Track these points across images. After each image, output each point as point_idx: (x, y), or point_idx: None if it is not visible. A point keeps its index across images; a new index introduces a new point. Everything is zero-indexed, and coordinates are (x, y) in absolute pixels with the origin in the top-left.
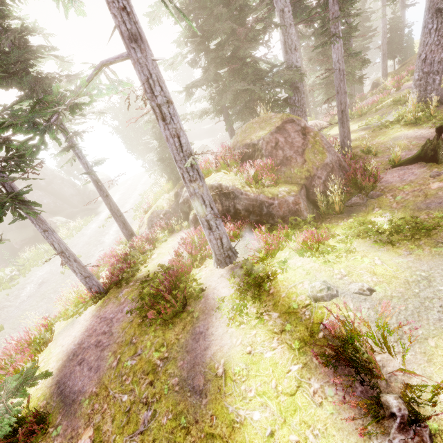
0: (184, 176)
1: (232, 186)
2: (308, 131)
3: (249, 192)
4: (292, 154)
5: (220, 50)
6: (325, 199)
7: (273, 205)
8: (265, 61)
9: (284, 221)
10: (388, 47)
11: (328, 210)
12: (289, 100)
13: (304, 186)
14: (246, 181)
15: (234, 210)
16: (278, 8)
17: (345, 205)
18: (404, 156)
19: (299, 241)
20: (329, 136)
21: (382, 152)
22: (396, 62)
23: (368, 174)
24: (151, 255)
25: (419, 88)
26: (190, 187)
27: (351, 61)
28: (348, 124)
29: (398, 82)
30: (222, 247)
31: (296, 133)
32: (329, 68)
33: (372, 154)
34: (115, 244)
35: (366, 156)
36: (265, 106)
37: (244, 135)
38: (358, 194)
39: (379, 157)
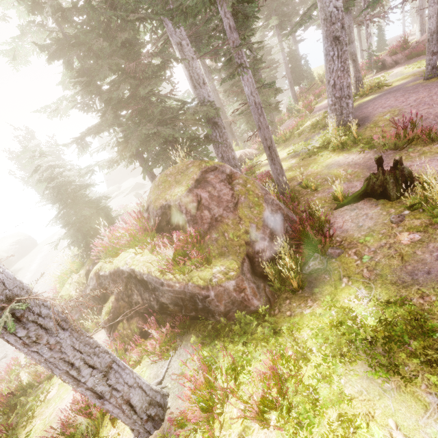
0: (9, 340)
1: (148, 274)
2: (236, 179)
3: (172, 280)
4: (222, 212)
5: (114, 90)
6: (276, 267)
7: (209, 298)
8: (172, 98)
9: (228, 318)
10: (292, 76)
11: (284, 286)
12: (210, 136)
13: (245, 256)
14: (162, 271)
15: (158, 304)
16: (175, 41)
17: (303, 272)
18: (347, 190)
19: (256, 395)
20: (260, 167)
21: (321, 185)
22: (302, 88)
23: (316, 218)
24: (47, 391)
25: (335, 112)
26: (29, 352)
27: (264, 90)
28: (279, 160)
29: (309, 105)
30: (134, 411)
31: (222, 183)
32: (244, 102)
33: (311, 188)
34: (17, 351)
35: (305, 190)
36: (183, 148)
37: (158, 192)
38: (315, 255)
39: (320, 192)
